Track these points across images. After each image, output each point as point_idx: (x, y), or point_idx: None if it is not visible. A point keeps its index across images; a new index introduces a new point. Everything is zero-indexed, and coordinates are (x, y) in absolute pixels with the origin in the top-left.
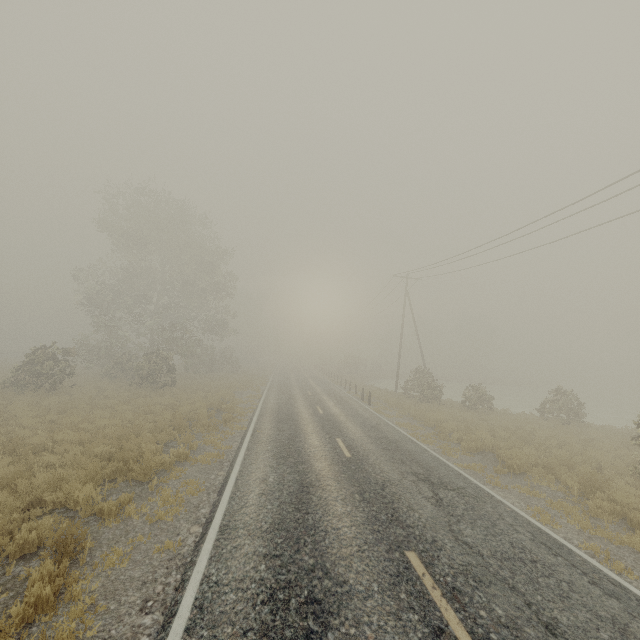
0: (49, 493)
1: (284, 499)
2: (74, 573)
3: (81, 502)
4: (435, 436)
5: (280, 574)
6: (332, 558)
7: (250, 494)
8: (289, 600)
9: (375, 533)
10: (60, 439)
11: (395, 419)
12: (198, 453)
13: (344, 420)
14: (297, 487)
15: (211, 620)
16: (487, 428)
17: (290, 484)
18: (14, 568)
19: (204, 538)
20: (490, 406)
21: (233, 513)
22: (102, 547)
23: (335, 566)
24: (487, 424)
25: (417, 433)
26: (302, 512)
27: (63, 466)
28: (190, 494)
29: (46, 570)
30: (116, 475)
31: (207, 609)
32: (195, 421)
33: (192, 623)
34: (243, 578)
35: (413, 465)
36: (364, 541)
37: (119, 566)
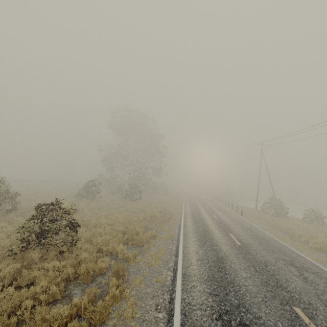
0: (104, 246)
1: (210, 264)
2: (124, 285)
3: (119, 252)
4: (288, 238)
5: (221, 305)
6: (248, 302)
7: (192, 259)
8: (230, 321)
9: (269, 292)
10: (102, 222)
11: (260, 225)
12: (160, 234)
13: (230, 223)
14: (216, 258)
15: (192, 322)
16: (324, 236)
17: (211, 256)
18: (99, 278)
19: (176, 278)
20: (323, 222)
21: (186, 268)
22: (131, 275)
23: (251, 307)
24: (324, 233)
25: (276, 235)
26: (223, 273)
27: (105, 234)
28: (162, 255)
29: (114, 282)
30: (127, 241)
31: (188, 316)
32: (155, 218)
33: (183, 322)
34: (202, 303)
35: (280, 254)
36: (264, 295)
37: (140, 285)
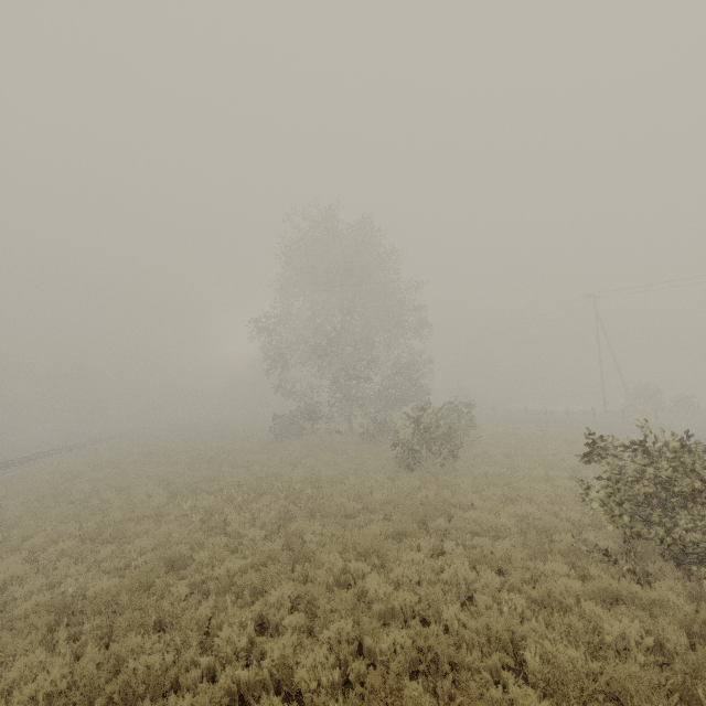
0: None
1: None
2: None
3: None
4: None
5: None
6: None
7: None
8: None
9: None
10: None
11: None
12: None
13: None
14: None
15: None
16: None
17: None
18: None
19: None
20: None
21: None
22: None
23: None
24: None
25: None
26: None
27: None
28: None
29: None
30: None
31: None
32: None
33: None
34: None
35: None
36: None
37: None
